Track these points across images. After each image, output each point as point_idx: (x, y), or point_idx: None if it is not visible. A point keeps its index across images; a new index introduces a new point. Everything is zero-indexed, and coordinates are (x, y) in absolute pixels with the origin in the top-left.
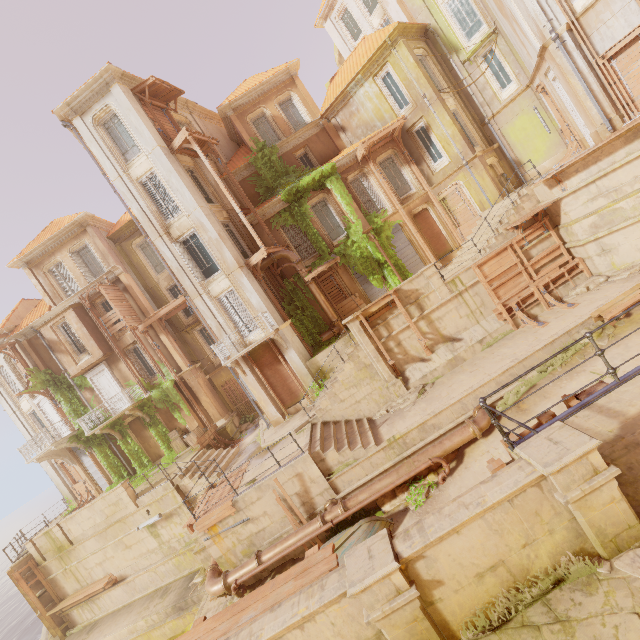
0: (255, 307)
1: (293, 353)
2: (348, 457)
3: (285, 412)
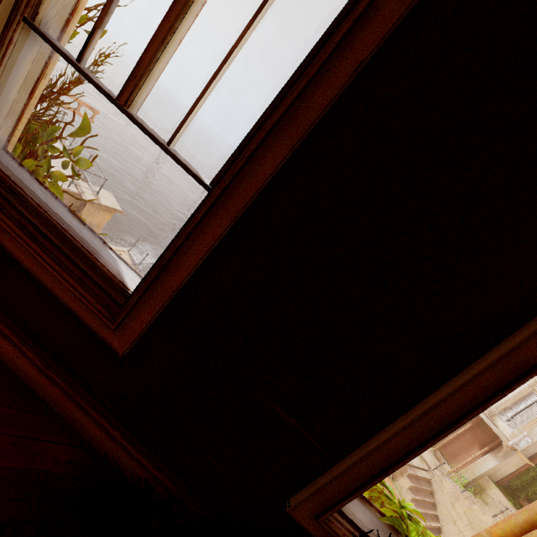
0: (534, 428)
1: (493, 462)
2: (406, 496)
3: (435, 447)
